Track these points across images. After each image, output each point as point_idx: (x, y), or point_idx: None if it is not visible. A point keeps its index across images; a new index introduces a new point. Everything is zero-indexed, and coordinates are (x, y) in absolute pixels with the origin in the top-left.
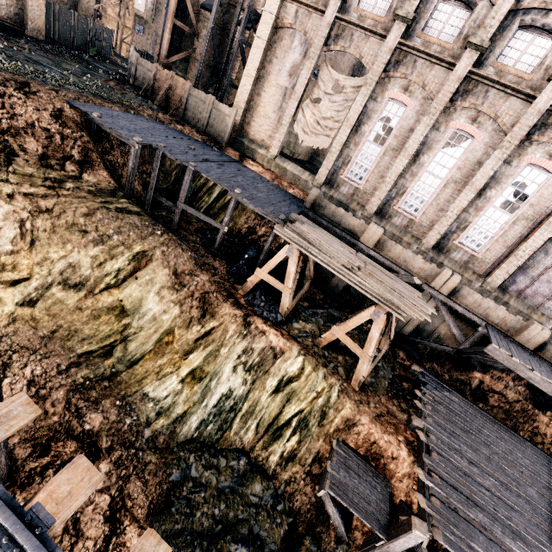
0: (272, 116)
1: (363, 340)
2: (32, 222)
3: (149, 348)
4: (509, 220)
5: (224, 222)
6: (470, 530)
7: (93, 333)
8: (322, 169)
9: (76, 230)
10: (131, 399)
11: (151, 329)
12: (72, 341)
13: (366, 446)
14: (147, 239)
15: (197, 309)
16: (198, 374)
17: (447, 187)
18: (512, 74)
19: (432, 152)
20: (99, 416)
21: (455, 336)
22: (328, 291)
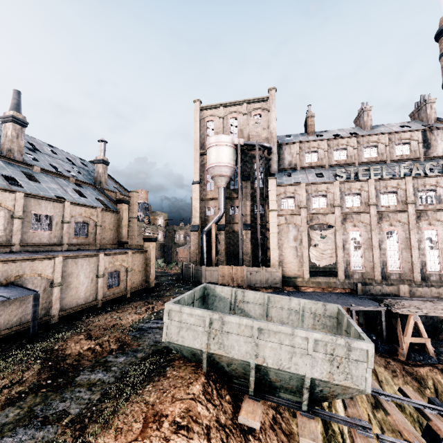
0: (294, 261)
1: None
2: None
3: None
4: (438, 252)
5: None
6: None
7: None
8: (339, 272)
9: None
10: None
11: None
12: None
13: None
14: None
15: (413, 380)
16: None
17: (402, 252)
18: (391, 207)
19: (384, 242)
20: None
21: None
22: None
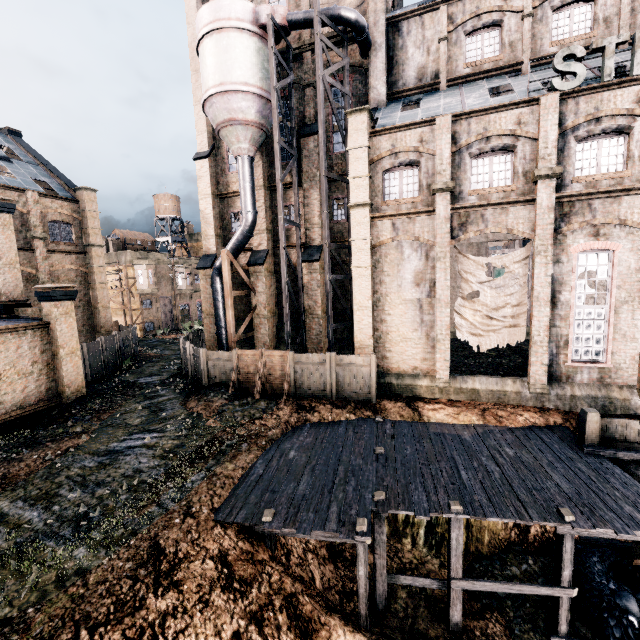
0: (414, 336)
1: None
2: None
3: None
4: None
5: (564, 579)
6: None
7: None
8: (534, 368)
9: None
10: None
11: None
12: None
13: None
14: None
15: None
16: None
17: None
18: None
19: None
20: None
21: None
22: None
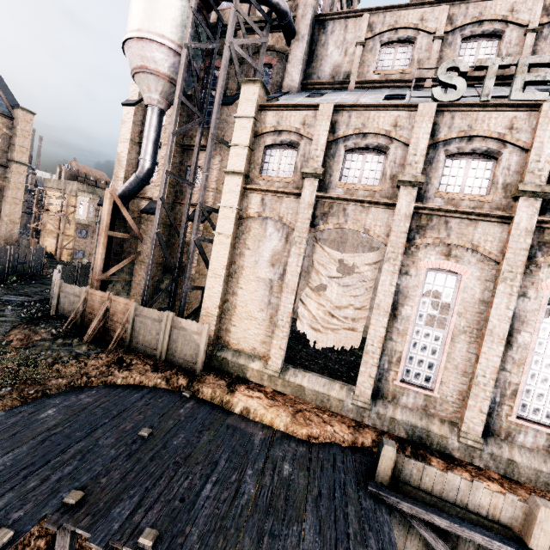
0: (259, 316)
1: None
2: None
3: None
4: None
5: None
6: None
7: None
8: (361, 378)
9: None
10: None
11: None
12: None
13: None
14: None
15: None
16: None
17: None
18: None
19: (532, 326)
20: None
21: None
22: None
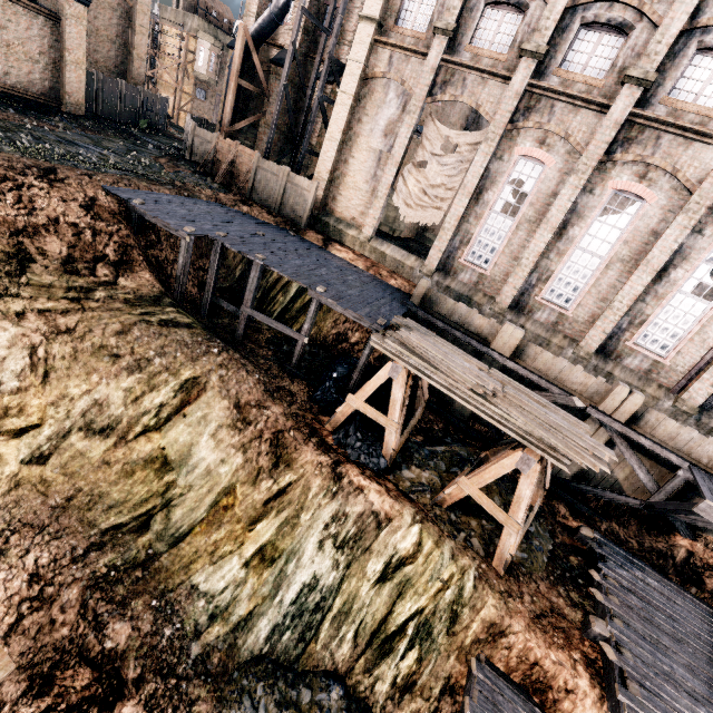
0: (363, 188)
1: (505, 491)
2: (46, 349)
3: (201, 516)
4: (707, 310)
5: (304, 330)
6: None
7: (124, 497)
8: (432, 251)
9: (105, 355)
10: (173, 596)
11: (203, 487)
12: (95, 511)
13: (524, 669)
14: (200, 360)
15: (268, 455)
16: (269, 553)
17: (610, 268)
18: (693, 113)
19: (585, 222)
20: (126, 626)
21: (642, 482)
22: (449, 417)
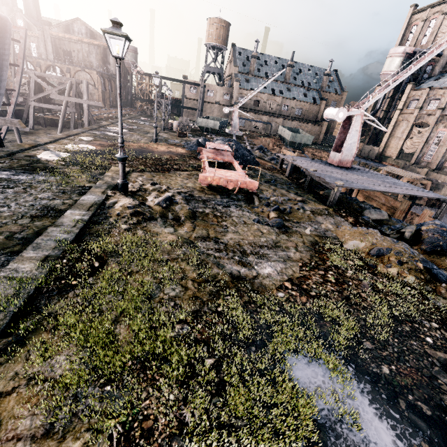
0: (394, 147)
1: None
2: None
3: None
4: None
5: None
6: (412, 209)
7: None
8: (412, 159)
9: None
10: None
11: None
12: None
13: None
14: None
15: None
16: None
17: None
18: None
19: None
20: None
21: None
22: None
